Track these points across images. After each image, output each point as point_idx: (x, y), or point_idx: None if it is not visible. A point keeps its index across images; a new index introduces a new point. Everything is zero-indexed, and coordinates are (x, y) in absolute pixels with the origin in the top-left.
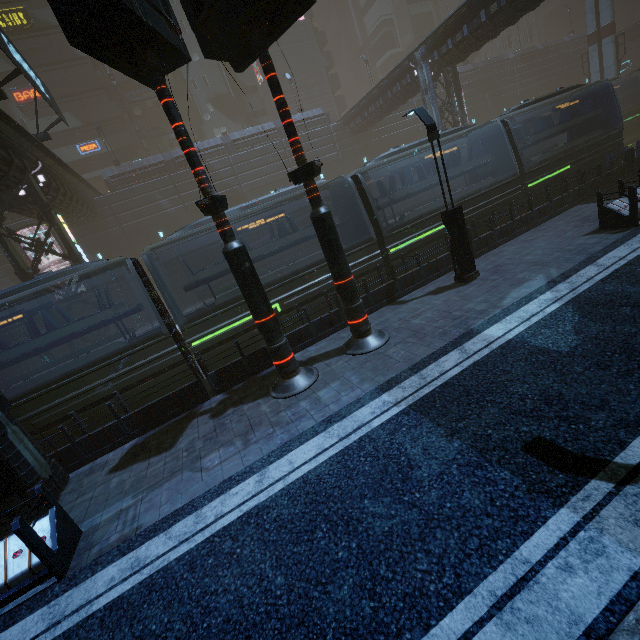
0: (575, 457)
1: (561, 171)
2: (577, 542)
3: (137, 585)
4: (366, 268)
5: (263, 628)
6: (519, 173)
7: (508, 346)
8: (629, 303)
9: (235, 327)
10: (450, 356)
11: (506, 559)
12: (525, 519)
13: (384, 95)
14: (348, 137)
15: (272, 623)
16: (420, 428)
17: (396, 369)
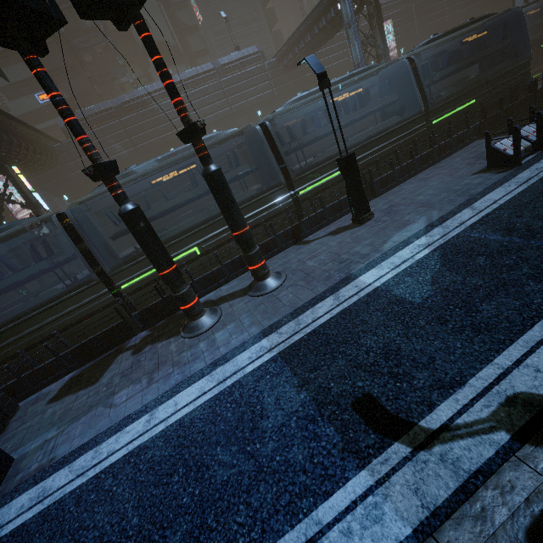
0: (390, 417)
1: (466, 105)
2: (363, 507)
3: (37, 514)
4: (277, 210)
5: None
6: (425, 110)
7: (374, 294)
8: (486, 252)
9: None
10: (325, 302)
11: (304, 518)
12: (331, 479)
13: (312, 30)
14: (282, 74)
15: None
16: (280, 377)
17: (280, 313)
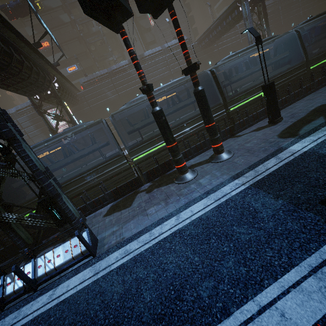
0: None
1: None
2: None
3: (129, 260)
4: (217, 119)
5: (192, 277)
6: (305, 61)
7: (305, 154)
8: None
9: (153, 151)
10: (270, 161)
11: (316, 251)
12: (325, 234)
13: (221, 24)
14: (200, 50)
15: (196, 275)
16: (258, 195)
17: (240, 168)
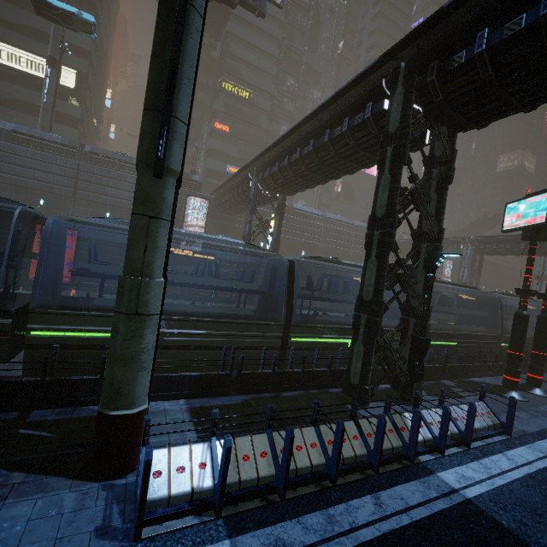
0: None
1: None
2: None
3: None
4: (490, 347)
5: None
6: None
7: None
8: None
9: (439, 344)
10: None
11: None
12: None
13: None
14: None
15: None
16: None
17: None
